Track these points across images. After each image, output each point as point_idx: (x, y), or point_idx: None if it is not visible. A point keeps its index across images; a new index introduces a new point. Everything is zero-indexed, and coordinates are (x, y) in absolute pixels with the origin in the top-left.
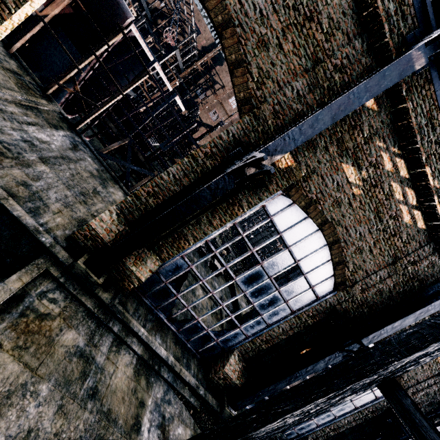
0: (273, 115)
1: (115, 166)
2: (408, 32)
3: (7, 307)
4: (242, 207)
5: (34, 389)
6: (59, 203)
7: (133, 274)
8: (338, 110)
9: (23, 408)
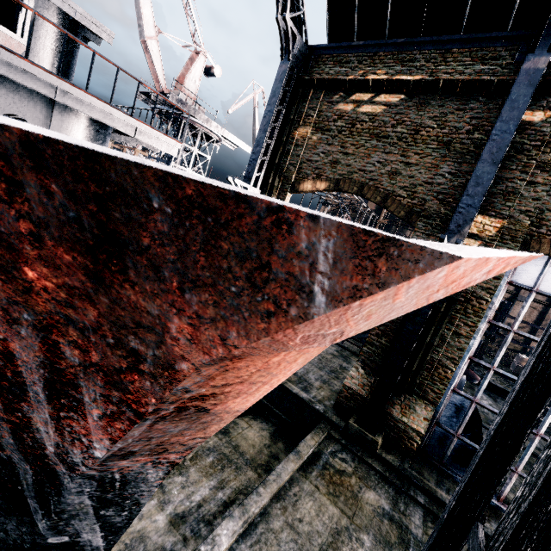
0: (442, 203)
1: (352, 347)
2: (513, 57)
3: (312, 460)
4: (481, 298)
5: (357, 536)
6: (318, 381)
7: (407, 427)
8: (492, 155)
9: (353, 550)
